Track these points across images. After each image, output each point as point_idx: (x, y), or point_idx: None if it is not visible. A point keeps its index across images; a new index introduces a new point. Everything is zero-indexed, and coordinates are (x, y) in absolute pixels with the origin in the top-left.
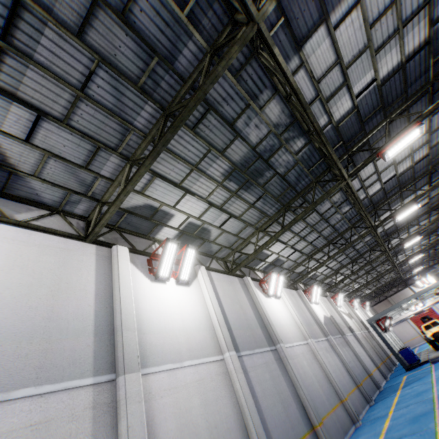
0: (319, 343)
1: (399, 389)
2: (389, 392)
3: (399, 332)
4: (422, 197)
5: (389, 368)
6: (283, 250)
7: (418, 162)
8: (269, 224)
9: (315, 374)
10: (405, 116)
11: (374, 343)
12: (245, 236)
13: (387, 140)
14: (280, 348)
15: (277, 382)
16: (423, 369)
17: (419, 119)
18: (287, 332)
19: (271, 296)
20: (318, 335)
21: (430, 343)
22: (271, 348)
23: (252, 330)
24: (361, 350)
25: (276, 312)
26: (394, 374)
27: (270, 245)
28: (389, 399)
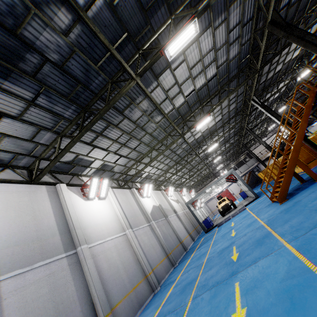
0: (139, 230)
1: (194, 251)
2: (190, 253)
3: (211, 205)
4: (218, 113)
5: (198, 231)
6: (106, 156)
7: (211, 81)
8: (74, 129)
9: (124, 261)
10: (186, 14)
11: (192, 217)
12: (47, 142)
13: (170, 38)
14: (81, 251)
15: (60, 291)
16: (213, 231)
17: (195, 16)
18: (101, 230)
19: (91, 199)
20: (141, 223)
21: (220, 213)
22: (69, 253)
23: (43, 240)
24: (179, 225)
25: (94, 213)
26: (200, 236)
27: (88, 152)
28: (185, 261)
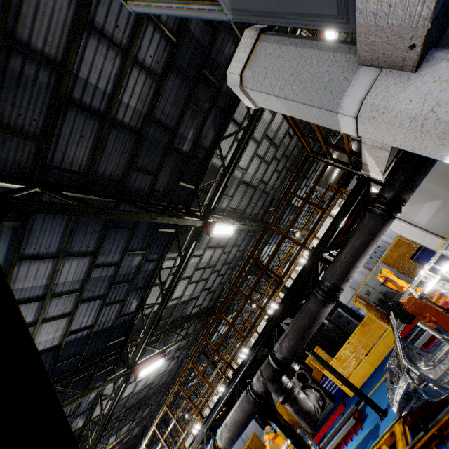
0: None
1: None
2: None
3: None
4: None
5: None
6: None
7: None
8: None
9: None
10: None
11: None
12: None
13: None
14: None
15: None
16: None
17: None
18: None
19: None
20: None
21: None
22: None
23: None
24: None
25: None
26: None
27: None
28: None
